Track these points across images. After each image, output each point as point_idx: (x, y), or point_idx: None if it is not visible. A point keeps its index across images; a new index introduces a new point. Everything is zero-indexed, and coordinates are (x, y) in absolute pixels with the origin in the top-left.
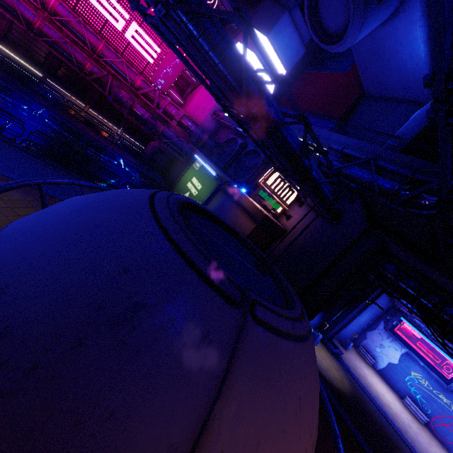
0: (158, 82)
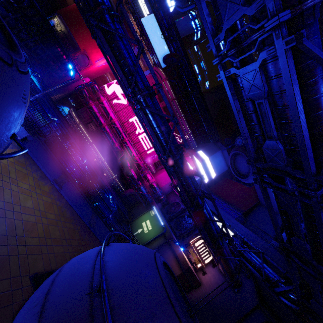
0: (146, 160)
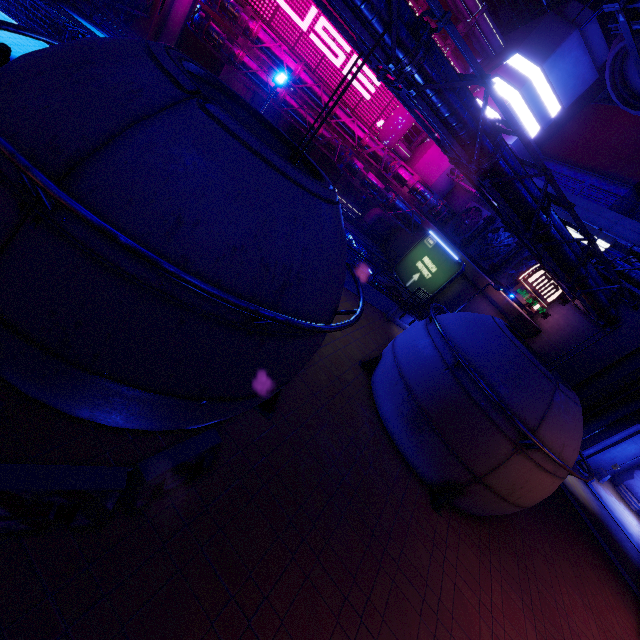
0: (386, 136)
